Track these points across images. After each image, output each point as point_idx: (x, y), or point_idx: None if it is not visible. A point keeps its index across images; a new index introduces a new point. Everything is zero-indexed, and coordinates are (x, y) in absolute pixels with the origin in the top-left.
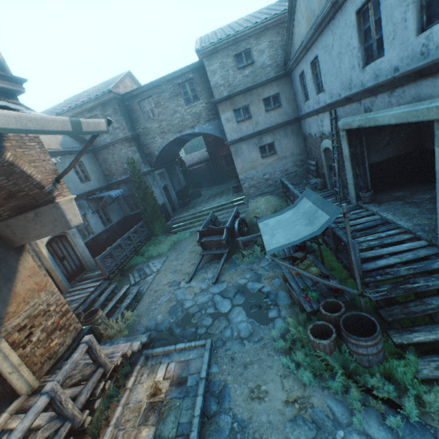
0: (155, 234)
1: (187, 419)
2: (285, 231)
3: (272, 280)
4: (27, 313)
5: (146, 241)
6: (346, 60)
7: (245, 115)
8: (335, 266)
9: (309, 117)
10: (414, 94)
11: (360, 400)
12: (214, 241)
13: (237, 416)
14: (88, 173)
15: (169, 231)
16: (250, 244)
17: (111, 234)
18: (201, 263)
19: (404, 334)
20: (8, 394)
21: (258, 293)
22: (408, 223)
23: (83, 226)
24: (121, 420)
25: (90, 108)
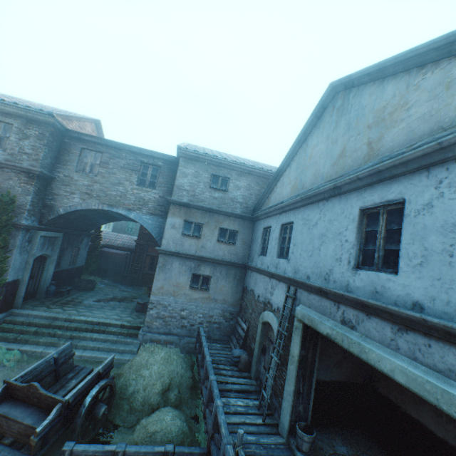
0: None
1: None
2: None
3: None
4: None
5: None
6: (331, 247)
7: (195, 232)
8: None
9: (259, 273)
10: (455, 365)
11: None
12: (19, 424)
13: None
14: None
15: None
16: None
17: None
18: None
19: None
20: None
21: None
22: None
23: None
24: None
25: (8, 111)
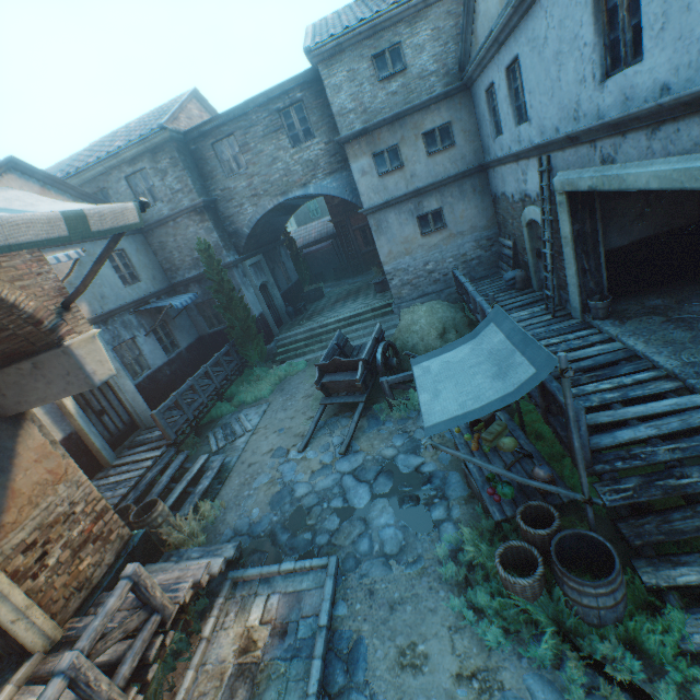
0: (250, 364)
1: (297, 698)
2: (457, 387)
3: (438, 452)
4: (36, 521)
5: (235, 377)
6: (571, 67)
7: (392, 163)
8: (543, 431)
9: (503, 165)
10: (698, 136)
11: (583, 681)
12: (343, 382)
13: (378, 696)
14: (135, 268)
15: (273, 359)
16: (401, 388)
17: (178, 368)
18: (322, 417)
19: (662, 568)
20: (15, 651)
21: (415, 476)
22: (673, 361)
23: (131, 358)
24: (194, 693)
25: (131, 157)
